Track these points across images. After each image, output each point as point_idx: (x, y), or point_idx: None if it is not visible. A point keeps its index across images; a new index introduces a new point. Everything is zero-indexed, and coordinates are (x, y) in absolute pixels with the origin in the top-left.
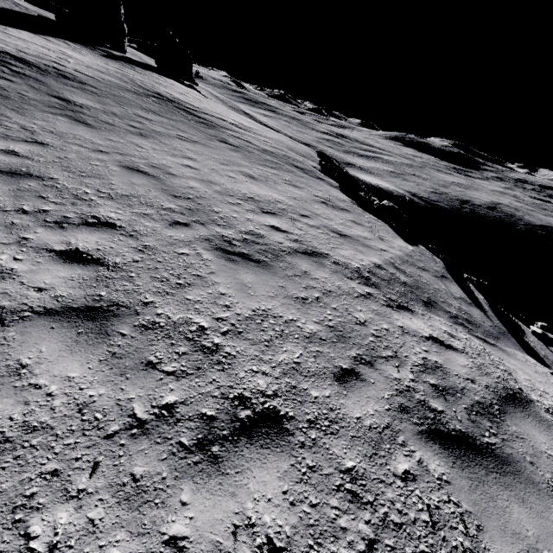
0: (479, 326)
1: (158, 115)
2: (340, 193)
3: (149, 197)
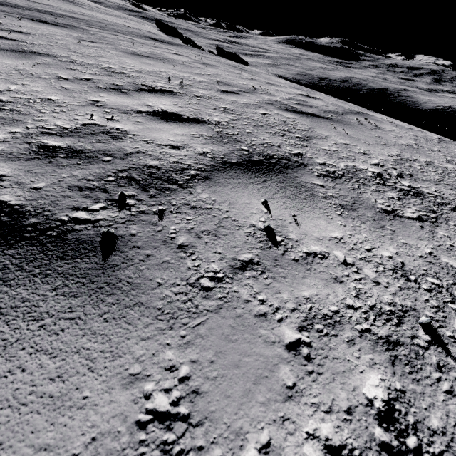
0: None
1: None
2: None
3: None
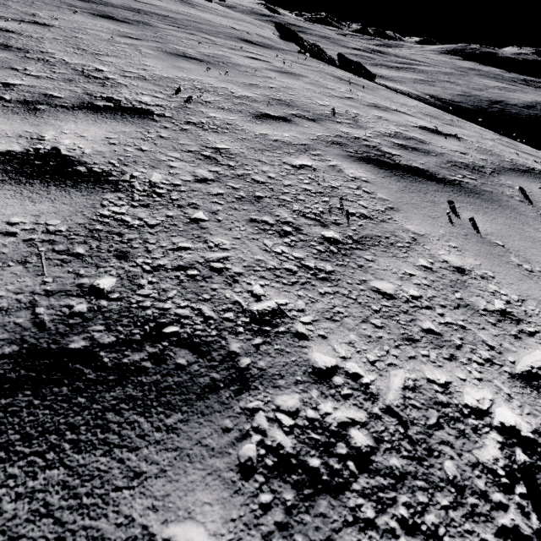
0: None
1: None
2: None
3: None
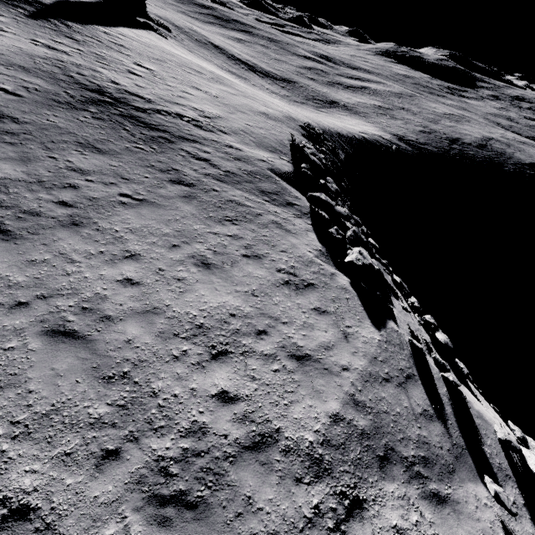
0: (436, 461)
1: (97, 151)
2: (310, 236)
3: (74, 401)
